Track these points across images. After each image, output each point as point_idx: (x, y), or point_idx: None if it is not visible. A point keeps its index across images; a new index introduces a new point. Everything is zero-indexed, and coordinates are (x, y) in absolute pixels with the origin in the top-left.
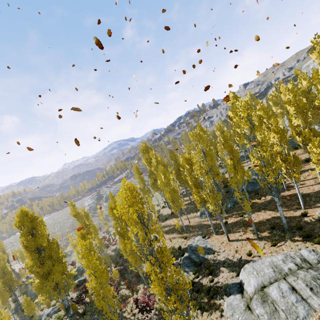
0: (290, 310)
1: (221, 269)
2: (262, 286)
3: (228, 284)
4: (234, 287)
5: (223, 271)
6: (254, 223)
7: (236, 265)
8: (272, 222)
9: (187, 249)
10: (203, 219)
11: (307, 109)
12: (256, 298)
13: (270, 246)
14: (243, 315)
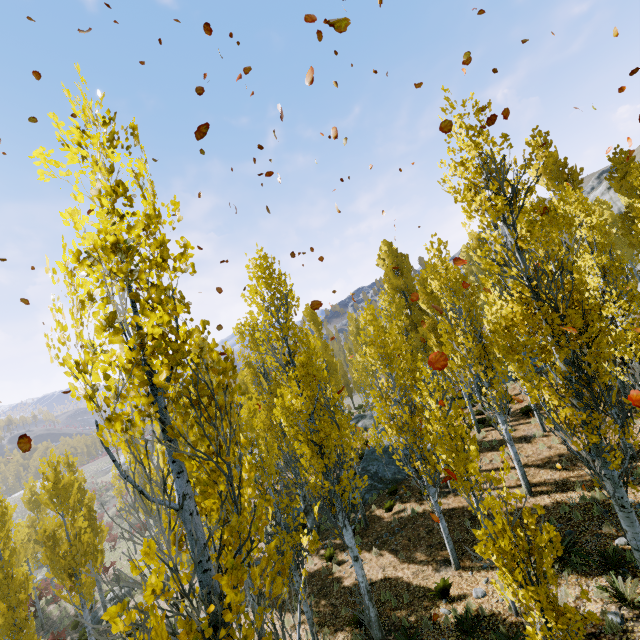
0: None
1: None
2: None
3: None
4: None
5: None
6: (341, 590)
7: None
8: (374, 596)
9: None
10: None
11: (473, 287)
12: None
13: None
14: None
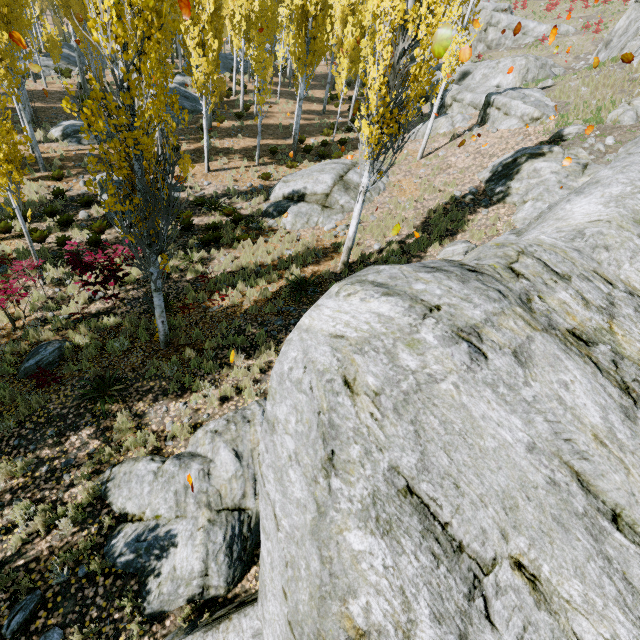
0: (374, 187)
1: (228, 202)
2: (340, 176)
3: (261, 211)
4: (282, 203)
5: (236, 203)
6: (238, 150)
7: (253, 192)
8: (264, 149)
9: (102, 189)
10: (87, 146)
11: None
12: (338, 189)
13: (284, 169)
14: (324, 214)
